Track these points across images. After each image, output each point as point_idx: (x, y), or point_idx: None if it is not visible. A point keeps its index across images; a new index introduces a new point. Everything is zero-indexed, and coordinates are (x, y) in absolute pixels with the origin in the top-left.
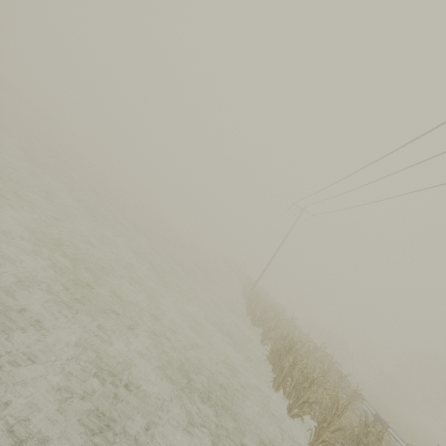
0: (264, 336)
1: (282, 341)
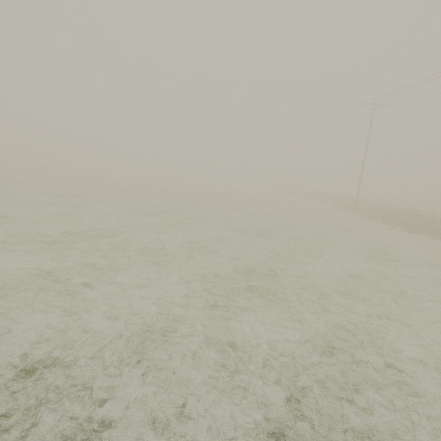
0: None
1: None
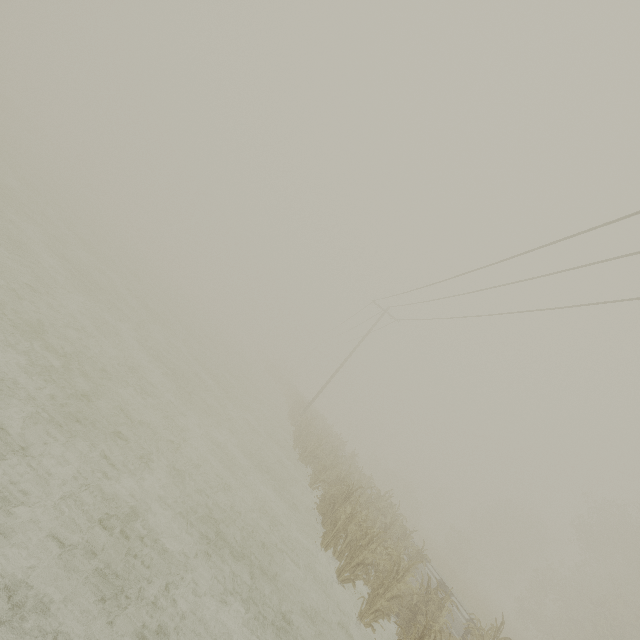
0: (315, 477)
1: (339, 486)
